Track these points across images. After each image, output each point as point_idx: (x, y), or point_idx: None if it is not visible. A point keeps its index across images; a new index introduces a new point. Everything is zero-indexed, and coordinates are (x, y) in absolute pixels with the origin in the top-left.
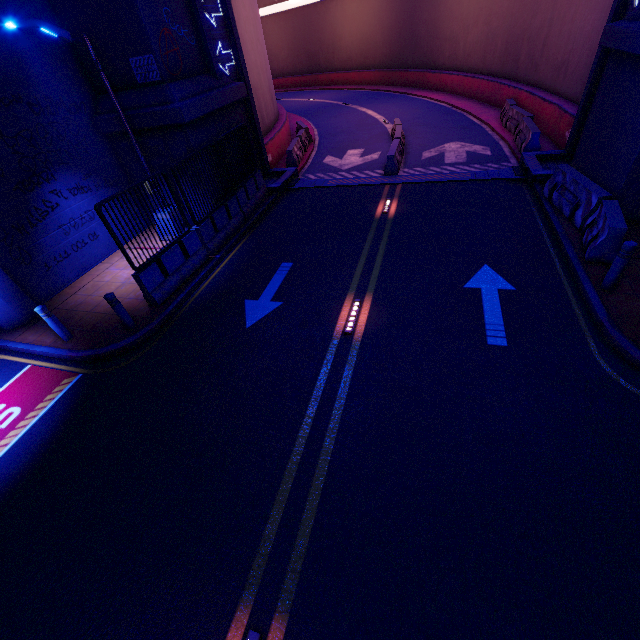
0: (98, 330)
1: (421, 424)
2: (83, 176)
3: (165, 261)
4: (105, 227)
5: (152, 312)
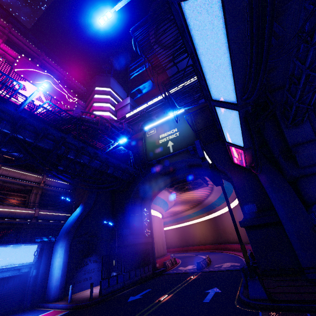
0: (80, 301)
1: (170, 315)
2: (98, 257)
3: (110, 280)
4: (95, 276)
5: (99, 297)
